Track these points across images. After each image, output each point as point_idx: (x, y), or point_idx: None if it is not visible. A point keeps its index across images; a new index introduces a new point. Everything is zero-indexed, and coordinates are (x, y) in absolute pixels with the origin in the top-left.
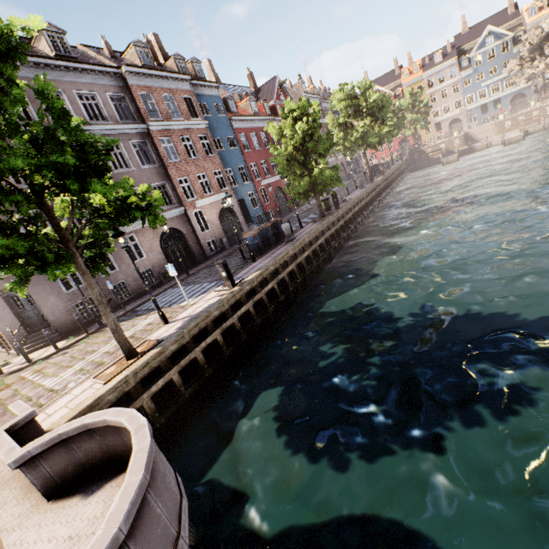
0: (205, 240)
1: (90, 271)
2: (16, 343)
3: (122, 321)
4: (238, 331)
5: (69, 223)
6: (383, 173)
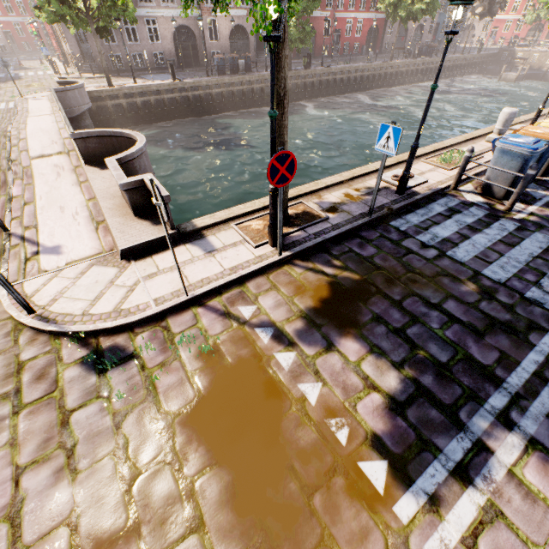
0: (211, 49)
1: (101, 35)
2: (75, 62)
3: (128, 78)
4: (166, 105)
5: (89, 5)
6: (416, 58)
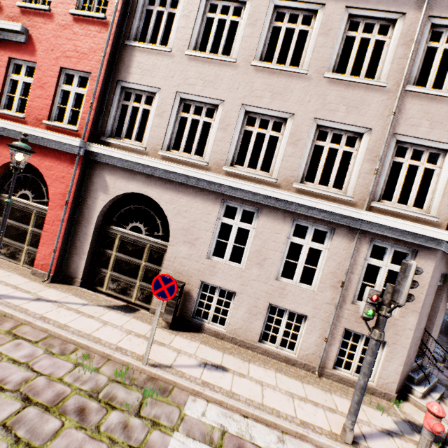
0: None
1: None
2: None
3: None
4: None
5: None
6: None
